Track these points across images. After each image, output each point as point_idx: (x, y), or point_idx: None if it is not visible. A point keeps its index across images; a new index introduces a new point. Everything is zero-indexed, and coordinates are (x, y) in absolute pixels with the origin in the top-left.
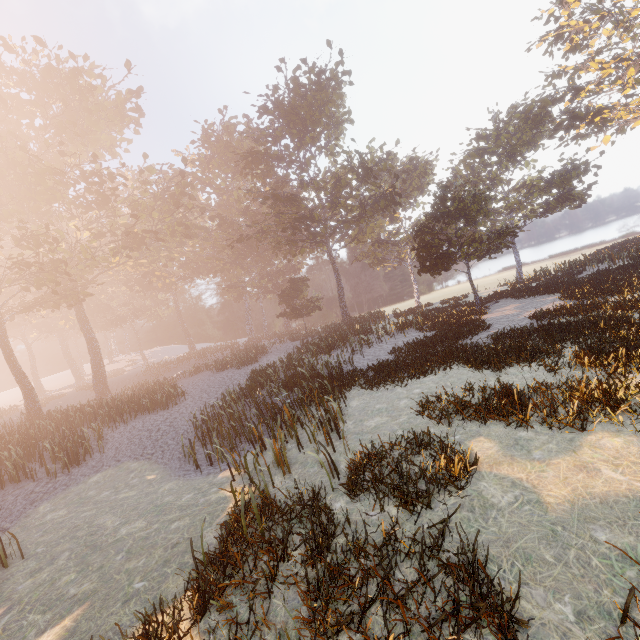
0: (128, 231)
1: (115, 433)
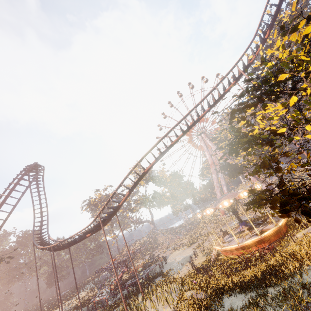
0: None
1: None
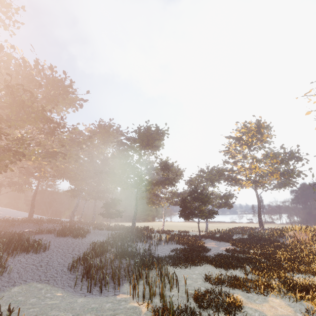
0: (59, 151)
1: (8, 262)
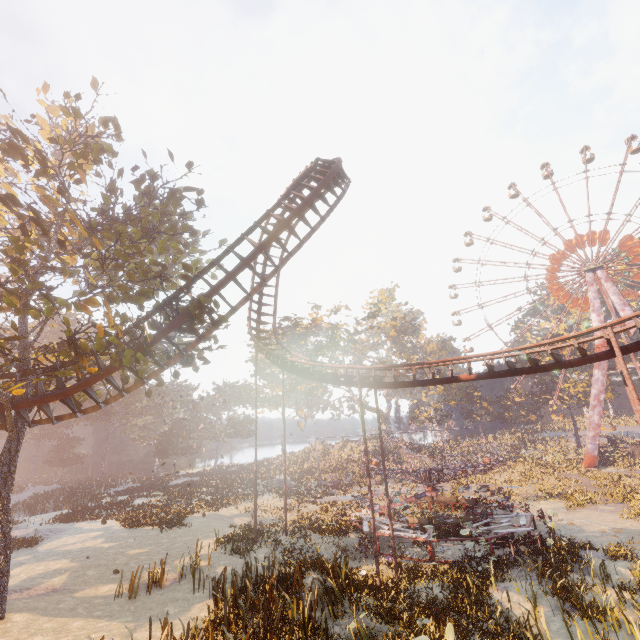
0: None
1: None
